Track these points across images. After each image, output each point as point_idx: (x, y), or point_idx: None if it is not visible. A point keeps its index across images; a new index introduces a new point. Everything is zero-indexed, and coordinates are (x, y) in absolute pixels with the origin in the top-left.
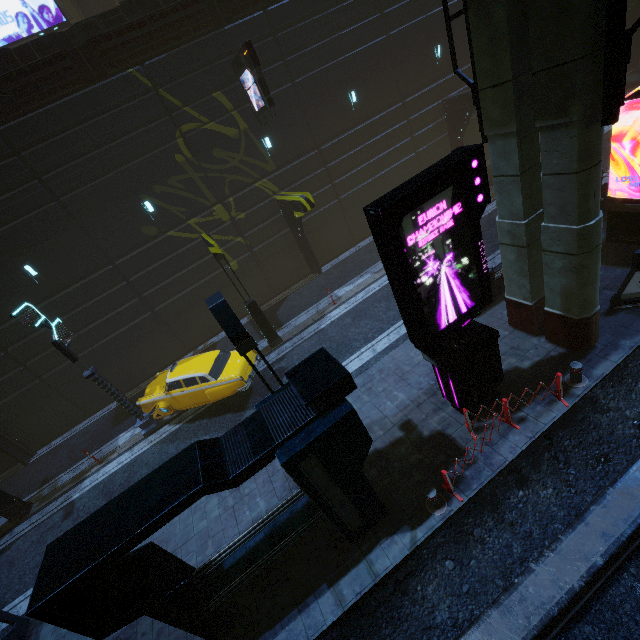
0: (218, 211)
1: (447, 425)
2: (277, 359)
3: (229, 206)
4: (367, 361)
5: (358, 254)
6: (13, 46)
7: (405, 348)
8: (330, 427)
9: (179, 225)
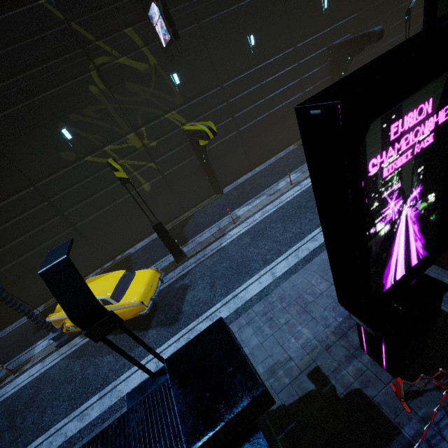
0: (131, 139)
1: (366, 382)
2: (181, 275)
3: (141, 135)
4: (267, 285)
5: (254, 178)
6: None
7: (305, 274)
8: None
9: (96, 151)
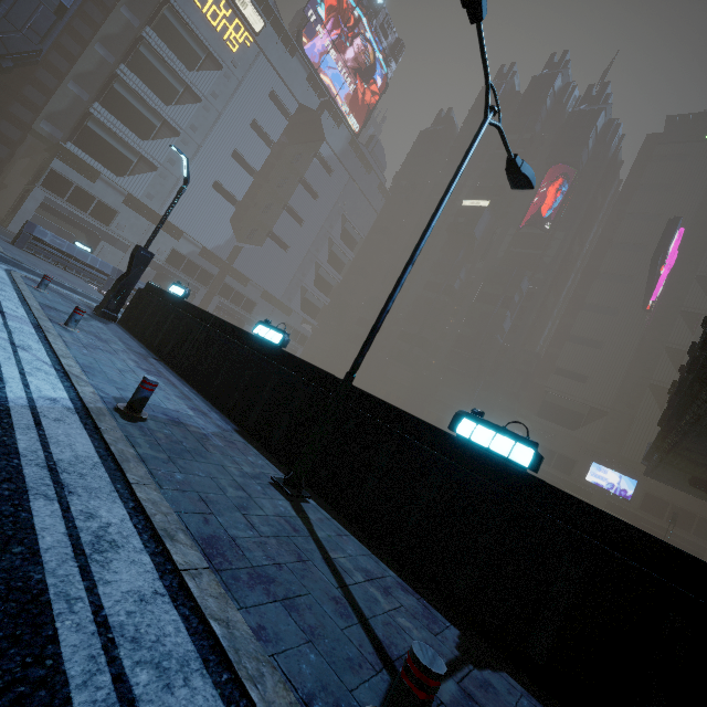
0: None
1: None
2: None
3: None
4: None
5: None
6: (595, 485)
7: None
8: None
9: None
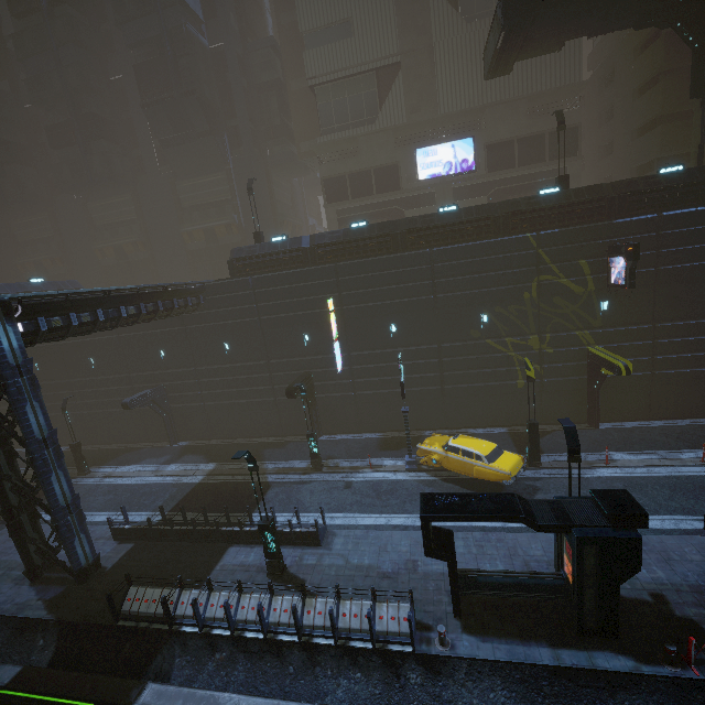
0: (533, 340)
1: (704, 621)
2: (532, 477)
3: (544, 340)
4: None
5: (649, 430)
6: (432, 179)
7: (679, 540)
8: (619, 537)
9: (496, 337)
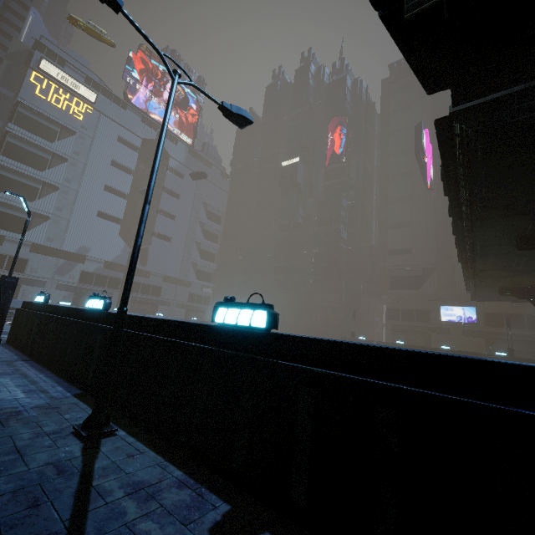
0: None
1: None
2: None
3: None
4: None
5: None
6: (449, 322)
7: None
8: None
9: None
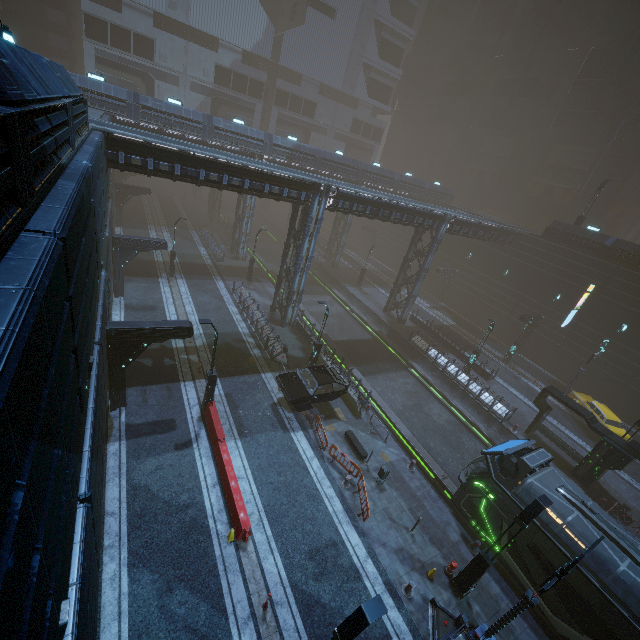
0: None
1: (637, 523)
2: None
3: None
4: None
5: None
6: None
7: None
8: (622, 451)
9: None
